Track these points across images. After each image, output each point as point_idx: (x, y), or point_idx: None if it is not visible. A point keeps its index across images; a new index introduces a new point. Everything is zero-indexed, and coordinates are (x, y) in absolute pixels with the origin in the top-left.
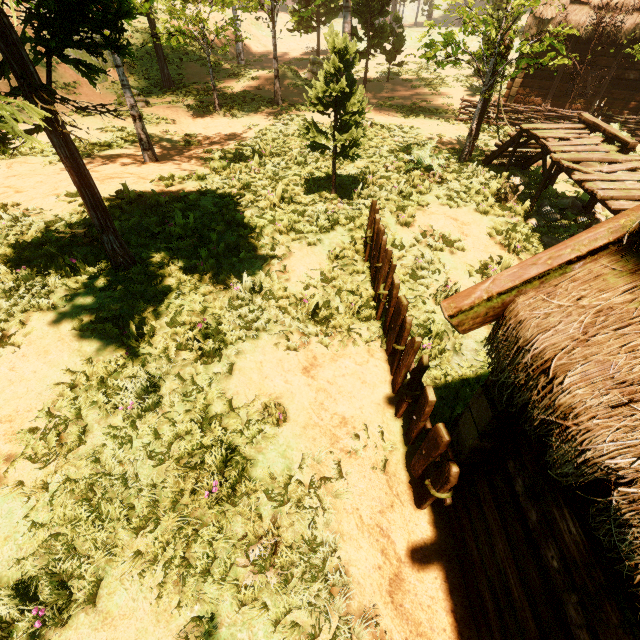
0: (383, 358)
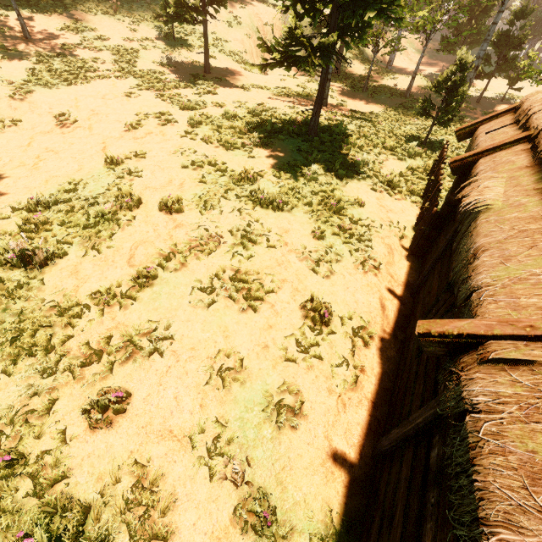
0: (418, 210)
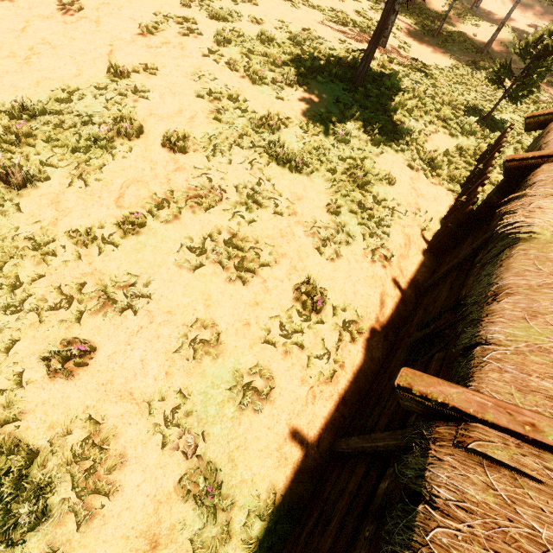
0: (452, 200)
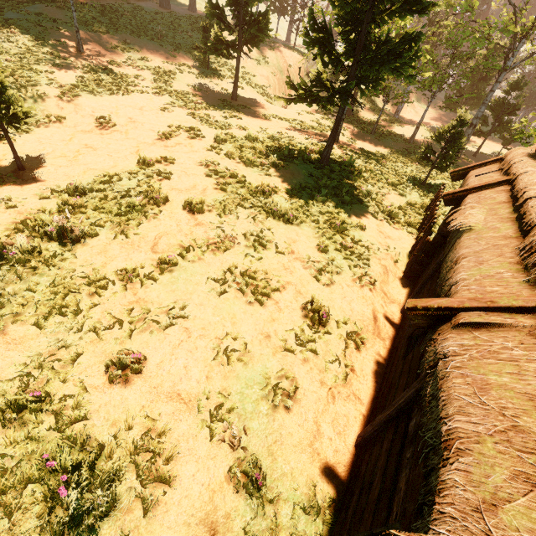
0: (413, 240)
